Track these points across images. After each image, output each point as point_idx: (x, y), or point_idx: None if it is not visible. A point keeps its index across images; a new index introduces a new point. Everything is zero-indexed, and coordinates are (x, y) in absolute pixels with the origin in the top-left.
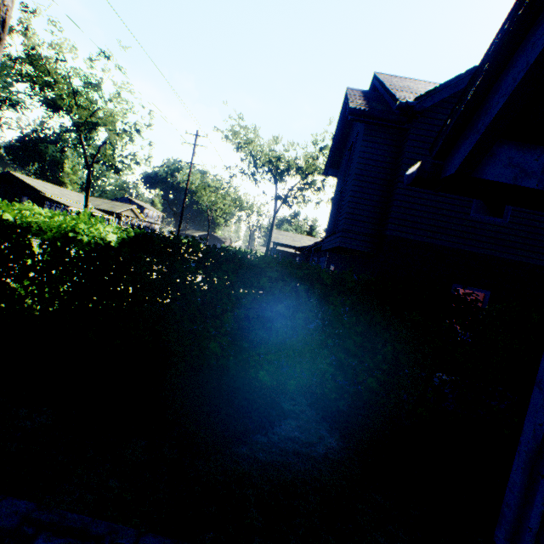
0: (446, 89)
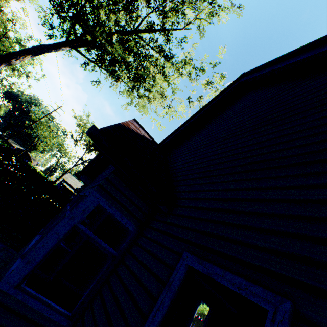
0: None
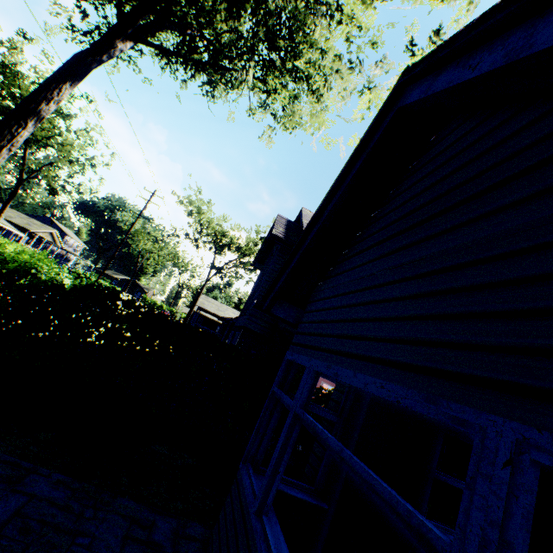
0: None
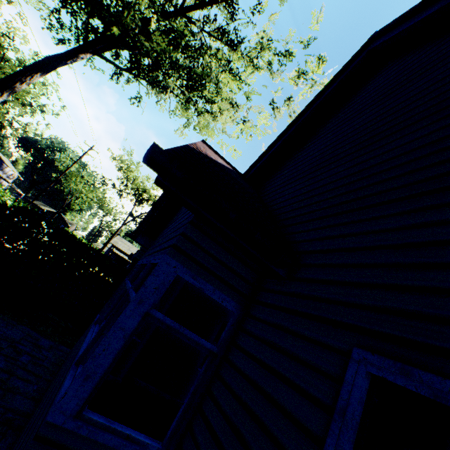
0: None
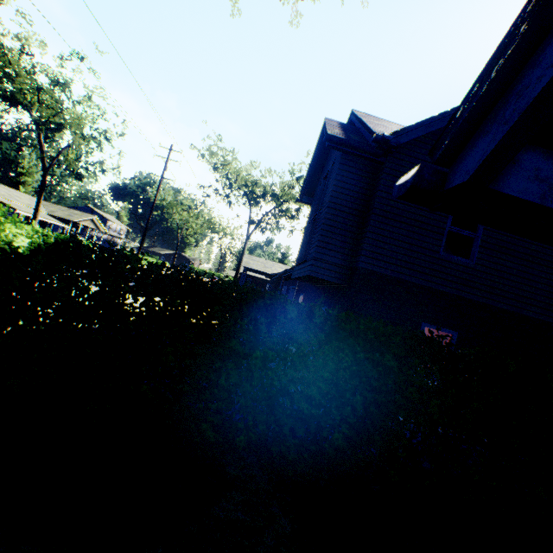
0: (420, 129)
